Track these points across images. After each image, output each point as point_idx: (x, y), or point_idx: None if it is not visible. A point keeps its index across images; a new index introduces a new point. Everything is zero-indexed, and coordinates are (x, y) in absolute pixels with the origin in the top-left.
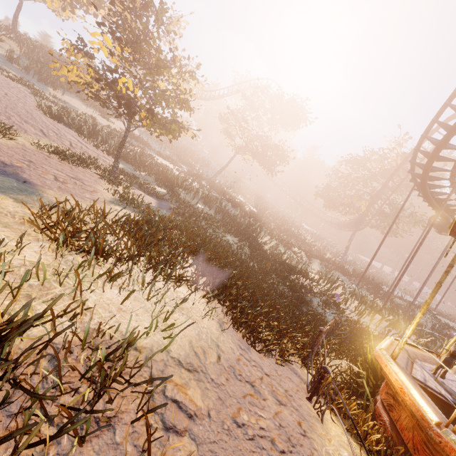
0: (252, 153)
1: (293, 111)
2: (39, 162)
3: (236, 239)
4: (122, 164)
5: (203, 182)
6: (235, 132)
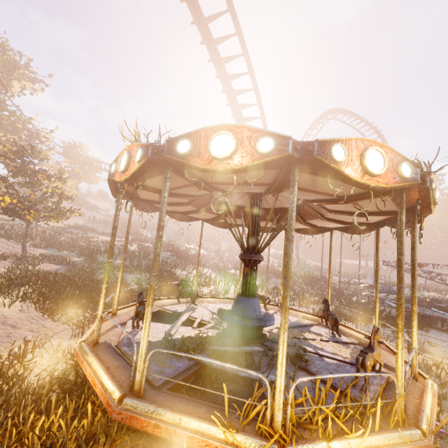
0: None
1: None
2: None
3: (142, 276)
4: (46, 251)
5: (147, 244)
6: None
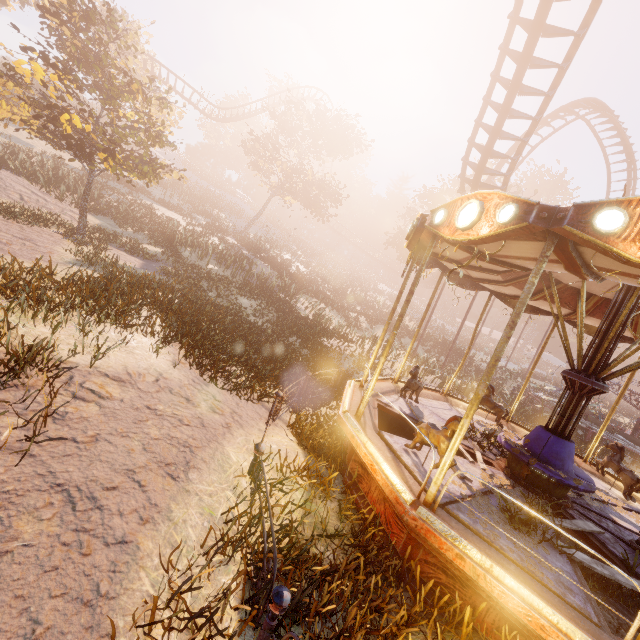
0: (292, 193)
1: (340, 133)
2: None
3: (257, 303)
4: (98, 220)
5: (229, 238)
6: (266, 165)
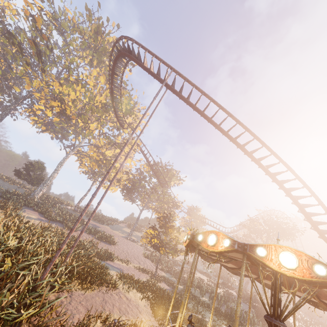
0: None
1: (279, 227)
2: (130, 270)
3: (218, 319)
4: (166, 274)
5: (232, 291)
6: None
